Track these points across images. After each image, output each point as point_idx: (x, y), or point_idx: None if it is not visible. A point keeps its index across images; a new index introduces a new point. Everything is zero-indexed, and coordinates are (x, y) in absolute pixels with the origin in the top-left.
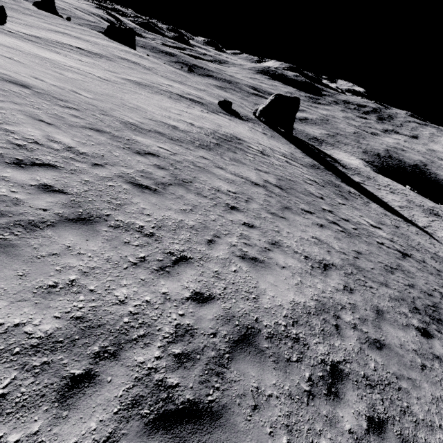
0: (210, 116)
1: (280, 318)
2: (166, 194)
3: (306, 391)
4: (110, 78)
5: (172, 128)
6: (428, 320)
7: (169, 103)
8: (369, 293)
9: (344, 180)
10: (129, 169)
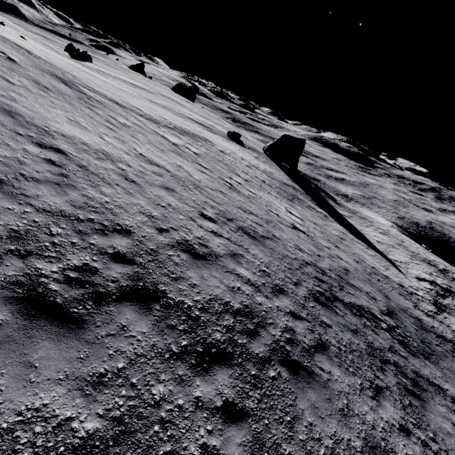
0: (200, 129)
1: (53, 129)
2: (56, 94)
3: (20, 133)
4: (130, 92)
5: (135, 108)
6: (233, 226)
7: (166, 112)
8: (179, 187)
9: (321, 205)
10: (45, 80)
